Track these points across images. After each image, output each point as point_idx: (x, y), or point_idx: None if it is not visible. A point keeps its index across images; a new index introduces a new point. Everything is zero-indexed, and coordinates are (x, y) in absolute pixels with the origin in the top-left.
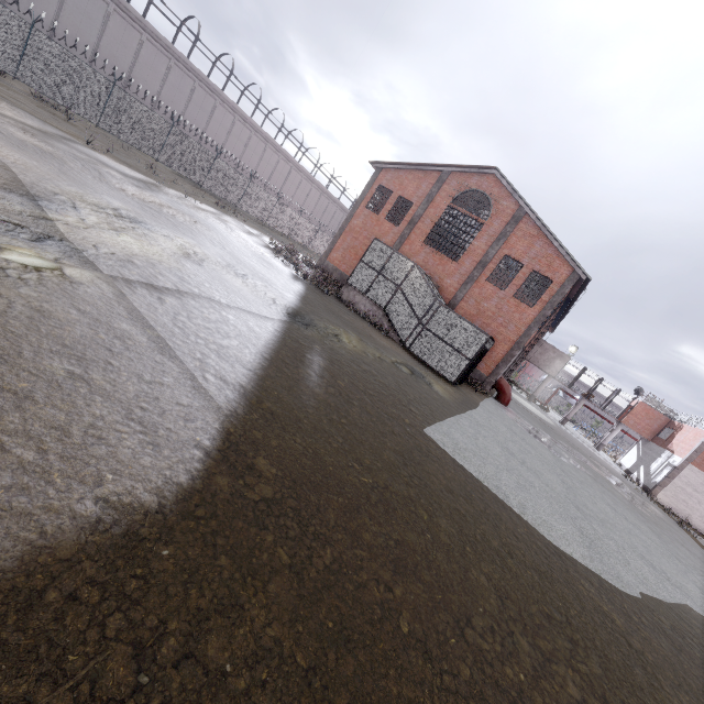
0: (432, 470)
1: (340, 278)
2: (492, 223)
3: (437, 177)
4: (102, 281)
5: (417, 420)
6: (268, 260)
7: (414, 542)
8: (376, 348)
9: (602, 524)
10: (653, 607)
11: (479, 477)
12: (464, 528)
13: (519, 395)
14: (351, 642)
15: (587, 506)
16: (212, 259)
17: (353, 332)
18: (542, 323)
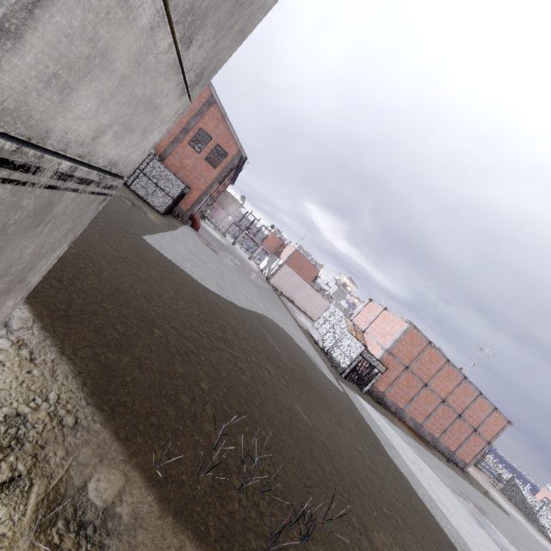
0: (148, 254)
1: None
2: (193, 100)
3: None
4: None
5: (139, 232)
6: None
7: (140, 276)
8: None
9: (231, 283)
10: (238, 304)
11: (172, 260)
12: (163, 275)
13: (210, 226)
14: (121, 292)
15: (227, 278)
16: None
17: None
18: (222, 180)
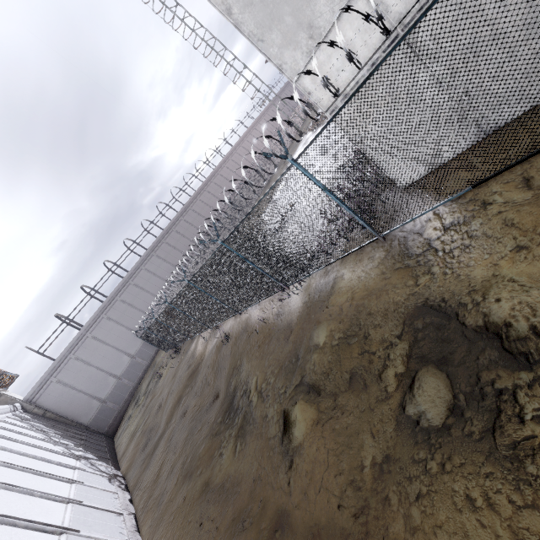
0: None
1: None
2: None
3: None
4: None
5: None
6: None
7: None
8: None
9: None
10: None
11: None
12: None
13: None
14: None
15: None
16: None
17: None
18: None
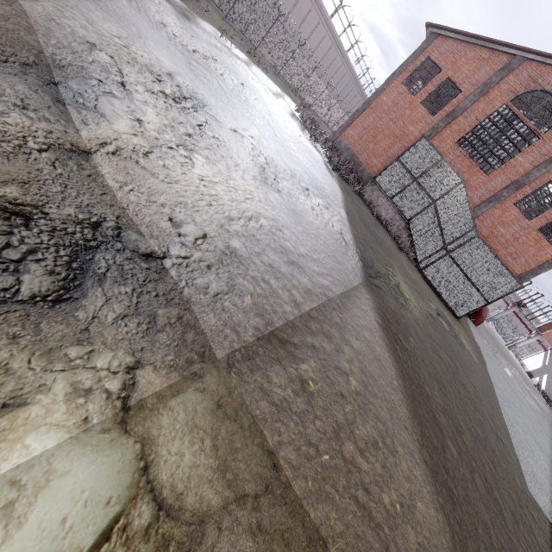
0: None
1: (350, 160)
2: (550, 139)
3: (504, 62)
4: (225, 419)
5: (515, 466)
6: (306, 144)
7: None
8: (415, 287)
9: None
10: None
11: None
12: None
13: None
14: None
15: None
16: (278, 166)
17: (396, 266)
18: None
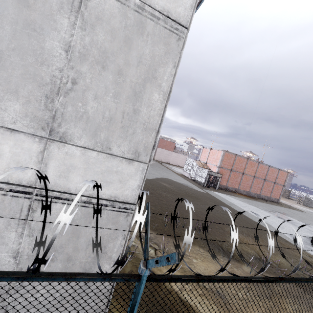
0: None
1: None
2: None
3: None
4: None
5: None
6: None
7: None
8: None
9: None
10: (147, 178)
11: None
12: None
13: None
14: None
15: None
16: None
17: None
18: None
